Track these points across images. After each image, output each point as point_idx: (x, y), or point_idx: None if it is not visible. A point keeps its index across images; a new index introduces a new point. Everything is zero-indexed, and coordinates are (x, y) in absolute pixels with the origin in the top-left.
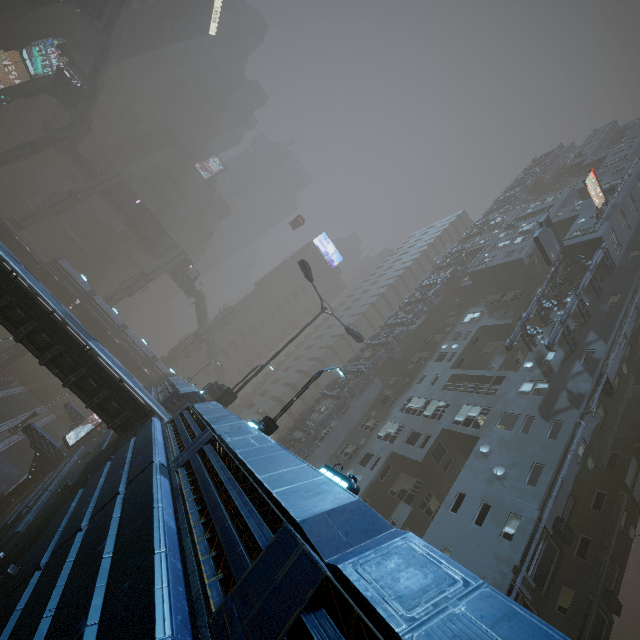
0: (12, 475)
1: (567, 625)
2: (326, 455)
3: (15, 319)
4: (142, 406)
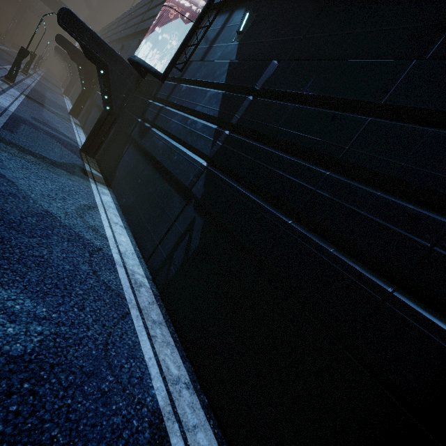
0: (55, 78)
1: None
2: None
3: (52, 4)
4: None
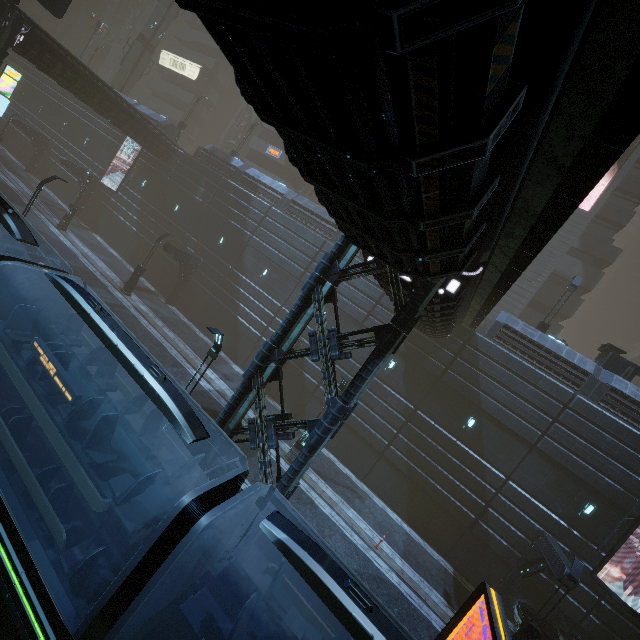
0: None
1: None
2: None
3: None
4: None
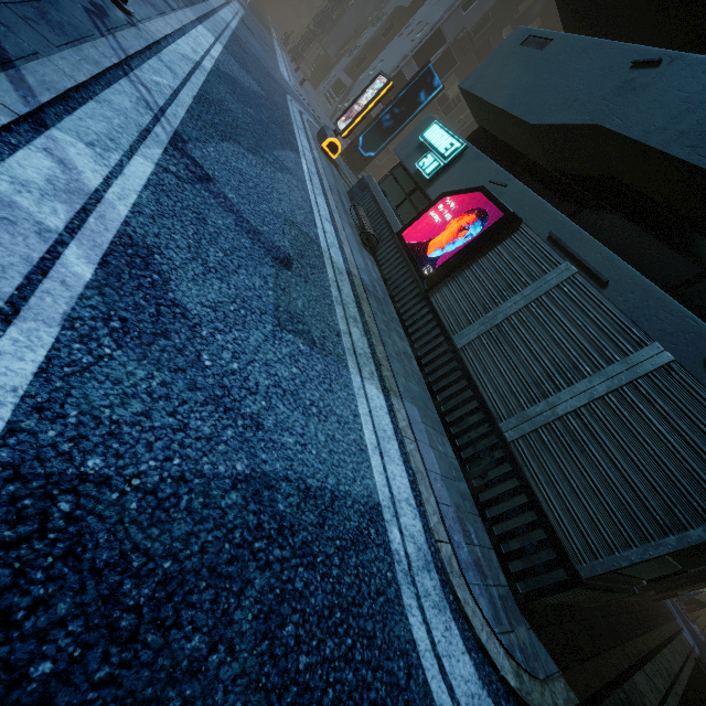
0: None
1: (454, 127)
2: (354, 26)
3: None
4: None
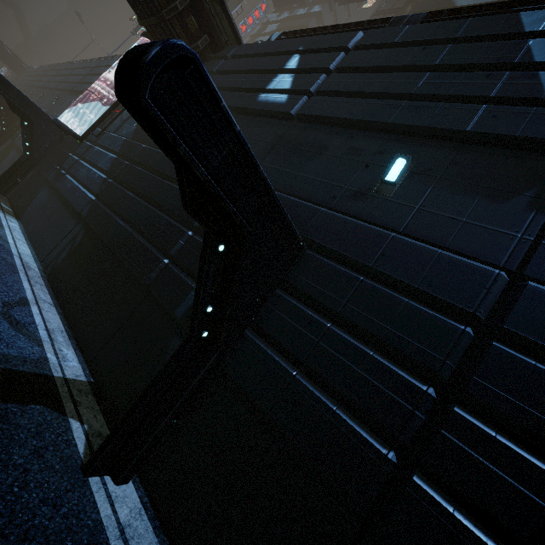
0: None
1: None
2: None
3: None
4: (24, 66)
